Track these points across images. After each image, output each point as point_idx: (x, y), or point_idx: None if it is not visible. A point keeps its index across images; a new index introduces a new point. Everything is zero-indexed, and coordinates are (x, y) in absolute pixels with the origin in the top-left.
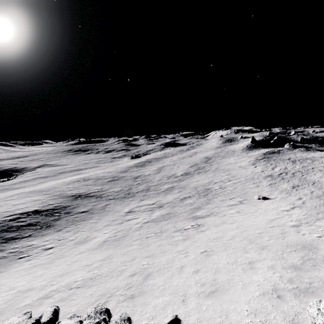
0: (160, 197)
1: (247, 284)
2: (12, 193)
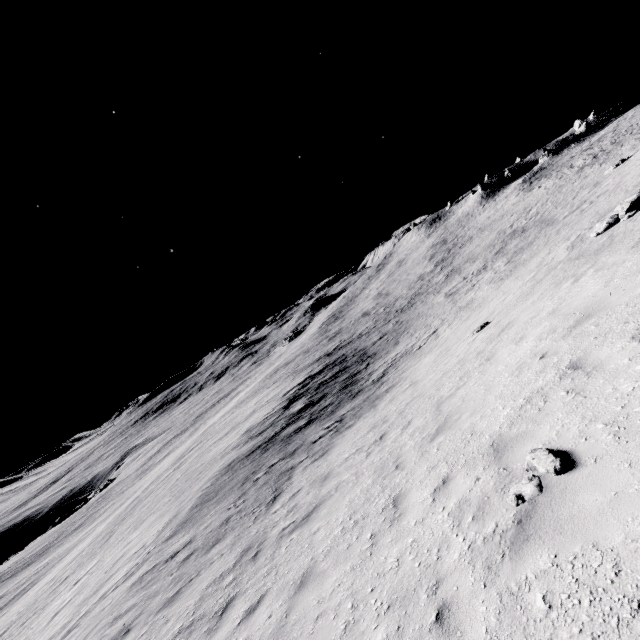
0: (457, 277)
1: None
2: (180, 450)
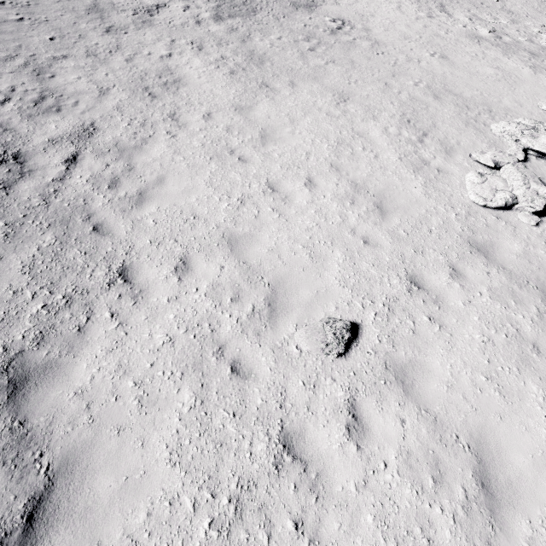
0: None
1: (517, 70)
2: None
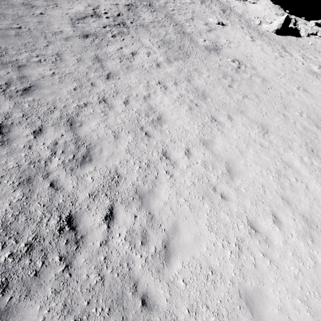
0: None
1: None
2: None
